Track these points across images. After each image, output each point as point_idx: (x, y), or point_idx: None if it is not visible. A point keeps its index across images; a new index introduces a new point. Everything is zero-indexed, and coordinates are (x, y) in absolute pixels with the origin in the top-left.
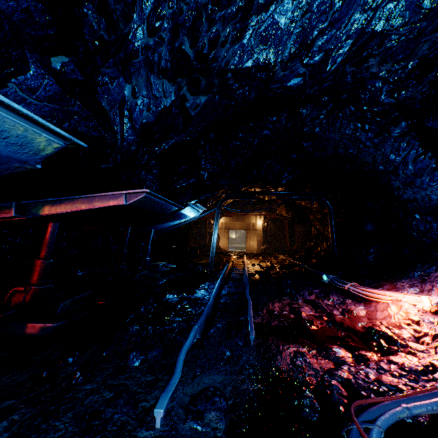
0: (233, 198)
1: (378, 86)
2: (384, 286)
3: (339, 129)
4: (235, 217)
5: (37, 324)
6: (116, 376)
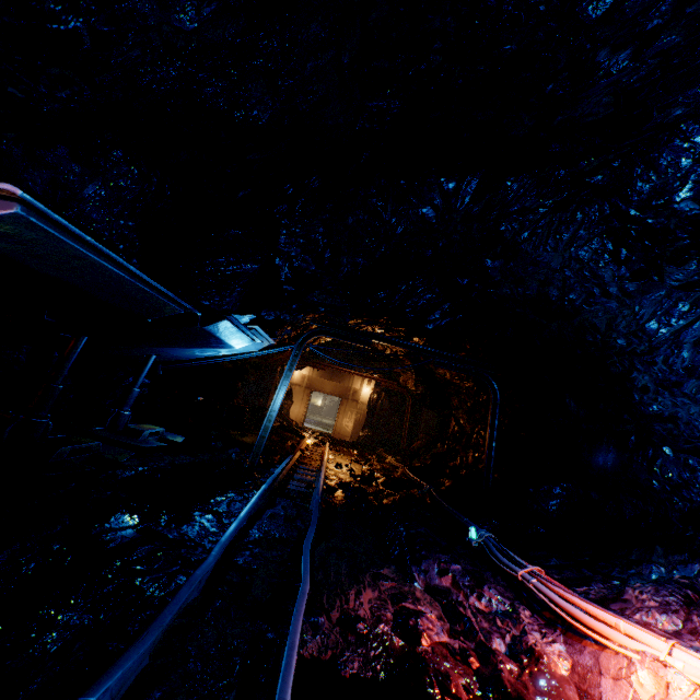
0: (331, 334)
1: (684, 166)
2: (592, 584)
3: (568, 245)
4: (328, 373)
5: None
6: None
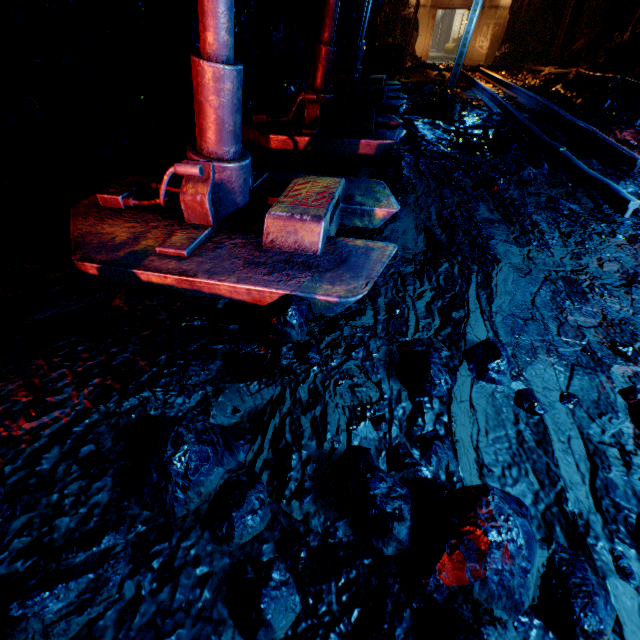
0: None
1: None
2: None
3: None
4: None
5: (373, 142)
6: (525, 188)
